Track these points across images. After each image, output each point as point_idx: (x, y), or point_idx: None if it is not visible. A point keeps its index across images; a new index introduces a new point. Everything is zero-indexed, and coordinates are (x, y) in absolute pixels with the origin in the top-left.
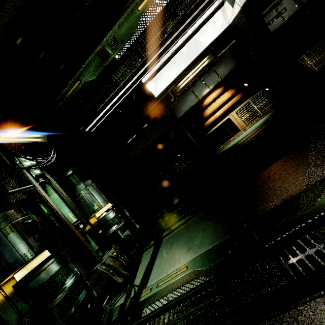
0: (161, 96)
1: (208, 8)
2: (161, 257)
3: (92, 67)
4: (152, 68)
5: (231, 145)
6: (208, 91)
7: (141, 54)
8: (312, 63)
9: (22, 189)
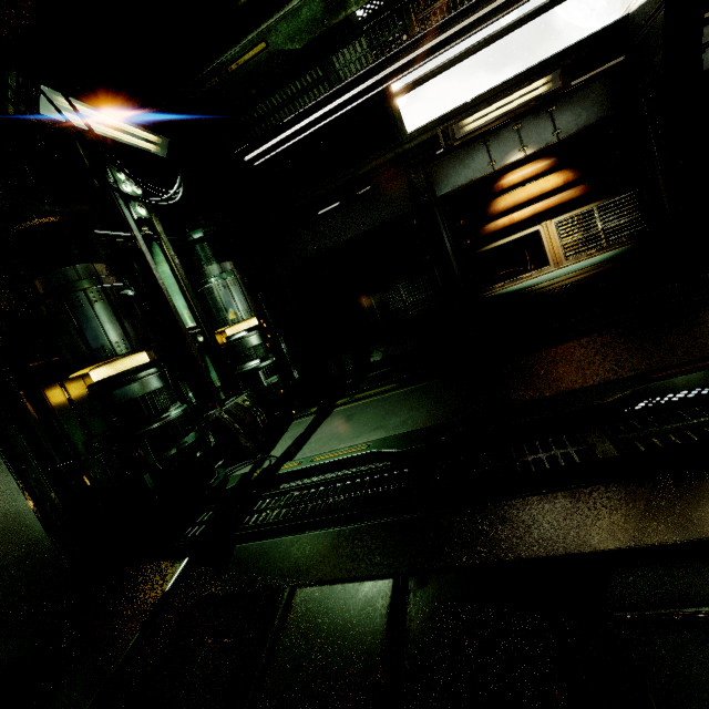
0: (419, 136)
1: None
2: (325, 430)
3: (300, 19)
4: (424, 64)
5: (519, 287)
6: (520, 158)
7: (412, 23)
8: None
9: (114, 235)
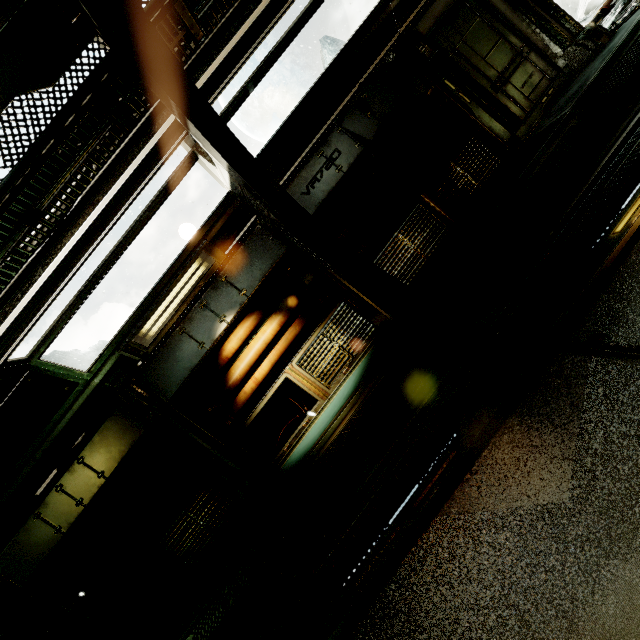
0: (102, 365)
1: (152, 176)
2: None
3: None
4: (33, 325)
5: (301, 450)
6: (225, 328)
7: None
8: (415, 246)
9: None
